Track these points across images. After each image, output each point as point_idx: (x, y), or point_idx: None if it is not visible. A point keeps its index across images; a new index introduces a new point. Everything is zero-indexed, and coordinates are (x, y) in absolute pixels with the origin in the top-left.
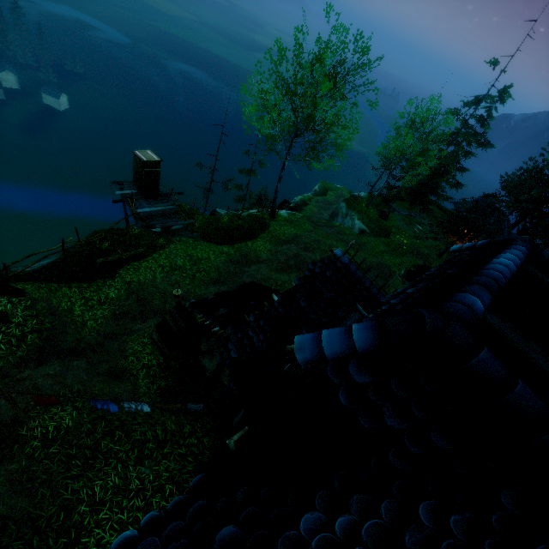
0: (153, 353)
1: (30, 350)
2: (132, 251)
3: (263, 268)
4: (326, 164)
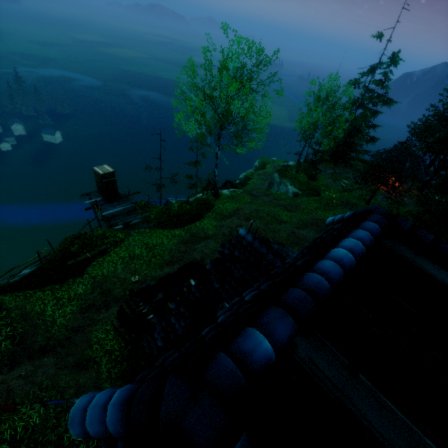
0: (115, 338)
1: (4, 356)
2: (96, 250)
3: (210, 242)
4: (249, 147)
